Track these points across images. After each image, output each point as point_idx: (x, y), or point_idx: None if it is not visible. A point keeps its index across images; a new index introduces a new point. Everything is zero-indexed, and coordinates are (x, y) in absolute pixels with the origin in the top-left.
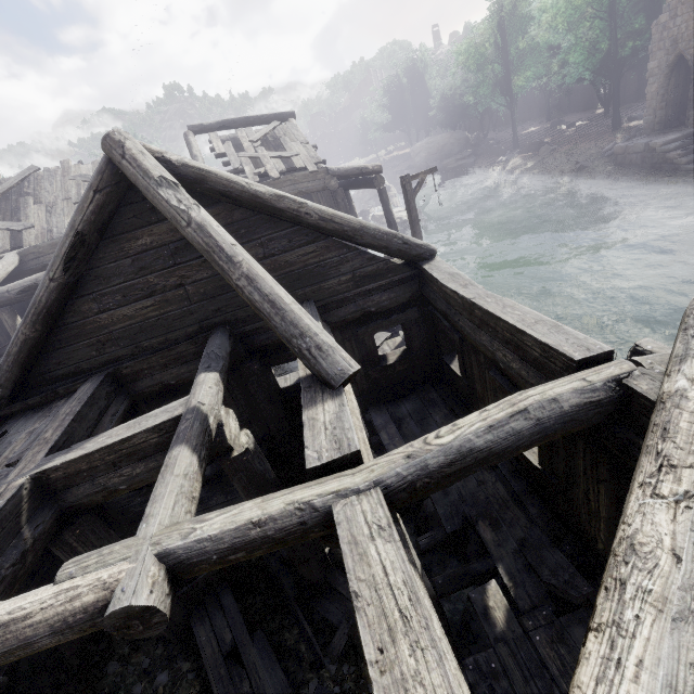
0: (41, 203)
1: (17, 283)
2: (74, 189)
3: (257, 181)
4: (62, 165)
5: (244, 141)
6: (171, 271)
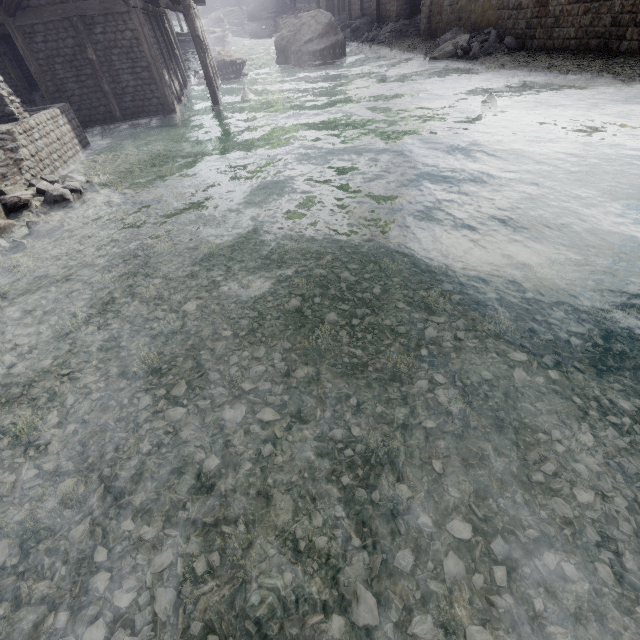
0: None
1: None
2: None
3: None
4: None
5: None
6: None
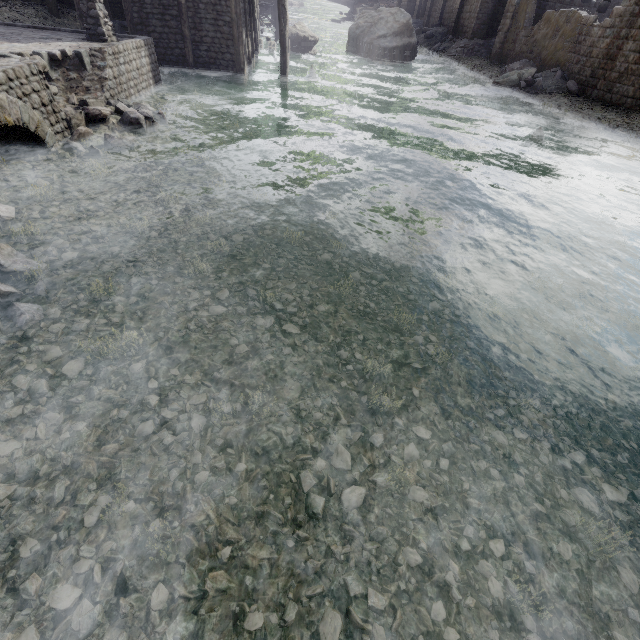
0: None
1: None
2: None
3: None
4: None
5: None
6: None
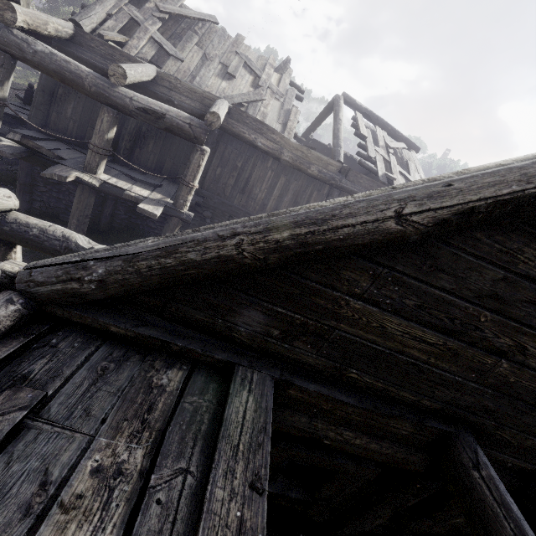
0: (202, 49)
1: (147, 99)
2: (235, 61)
3: (385, 182)
4: (237, 36)
5: (380, 139)
6: (521, 330)
